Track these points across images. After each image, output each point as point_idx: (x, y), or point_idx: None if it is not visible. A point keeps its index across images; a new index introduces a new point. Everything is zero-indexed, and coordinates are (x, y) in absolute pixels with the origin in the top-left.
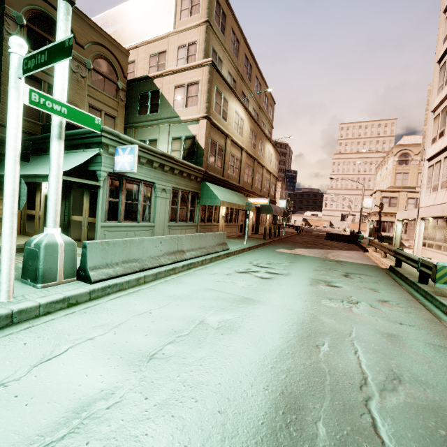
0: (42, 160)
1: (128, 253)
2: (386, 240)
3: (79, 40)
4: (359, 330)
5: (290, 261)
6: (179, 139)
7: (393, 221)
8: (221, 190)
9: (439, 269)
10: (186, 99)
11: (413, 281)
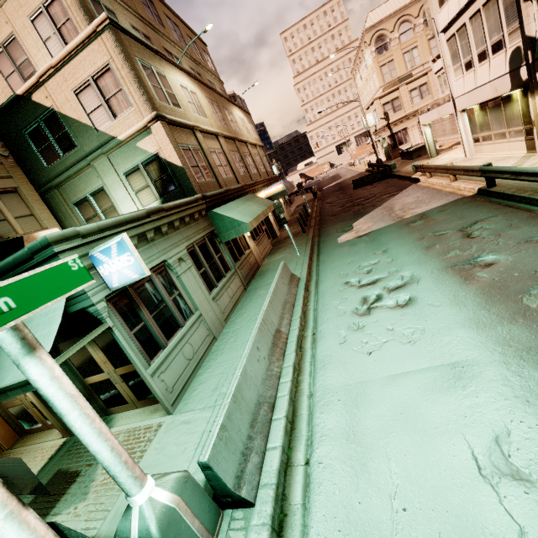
0: None
1: (246, 406)
2: (415, 154)
3: None
4: None
5: (381, 251)
6: (136, 170)
7: (405, 127)
8: (233, 208)
9: None
10: (106, 104)
11: None
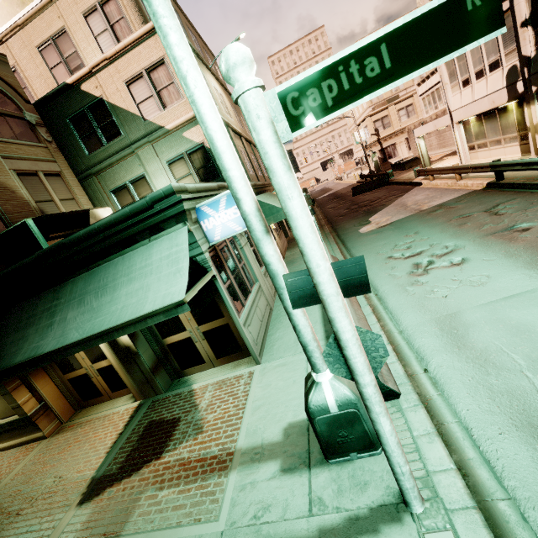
0: (79, 291)
1: None
2: (407, 165)
3: None
4: None
5: (412, 233)
6: (180, 158)
7: (394, 142)
8: (266, 198)
9: None
10: (157, 95)
11: None
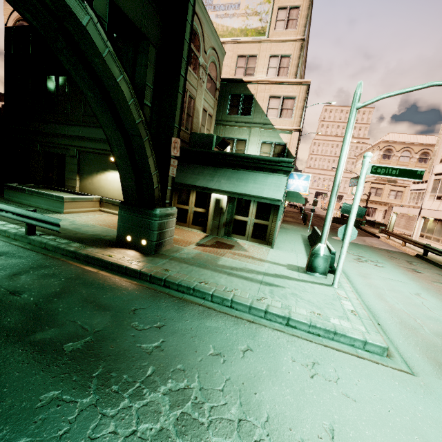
0: (228, 175)
1: None
2: (376, 225)
3: (205, 48)
4: None
5: (362, 250)
6: (270, 144)
7: (376, 208)
8: None
9: None
10: (280, 110)
11: None
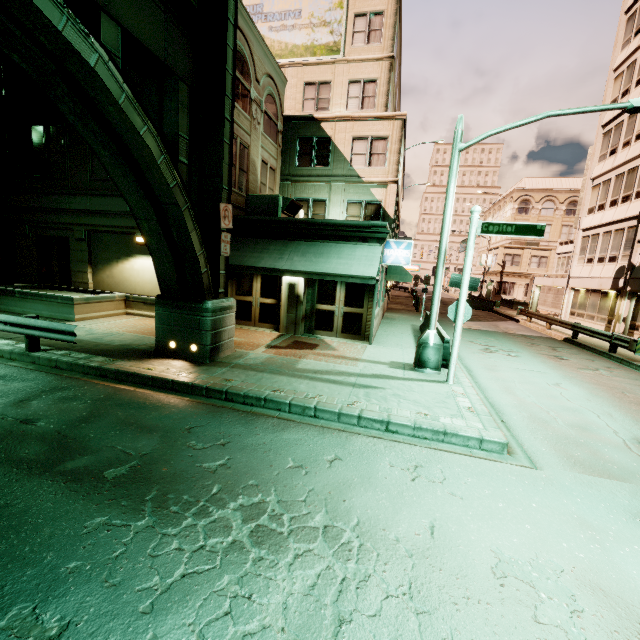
0: (302, 249)
1: None
2: (516, 305)
3: (257, 75)
4: (625, 384)
5: (493, 338)
6: (359, 203)
7: (515, 282)
8: None
9: (638, 343)
10: (369, 156)
11: (603, 351)
